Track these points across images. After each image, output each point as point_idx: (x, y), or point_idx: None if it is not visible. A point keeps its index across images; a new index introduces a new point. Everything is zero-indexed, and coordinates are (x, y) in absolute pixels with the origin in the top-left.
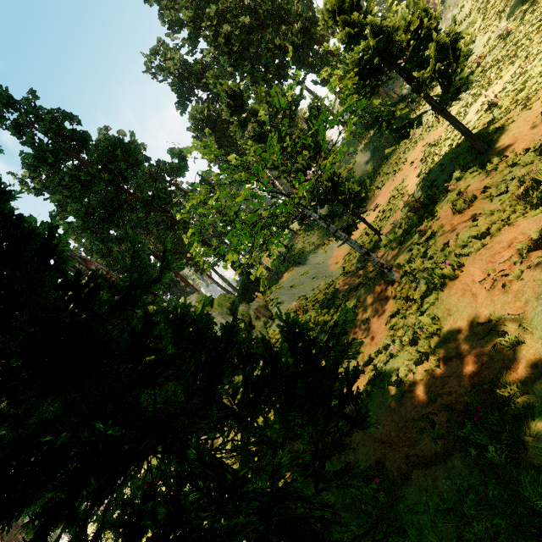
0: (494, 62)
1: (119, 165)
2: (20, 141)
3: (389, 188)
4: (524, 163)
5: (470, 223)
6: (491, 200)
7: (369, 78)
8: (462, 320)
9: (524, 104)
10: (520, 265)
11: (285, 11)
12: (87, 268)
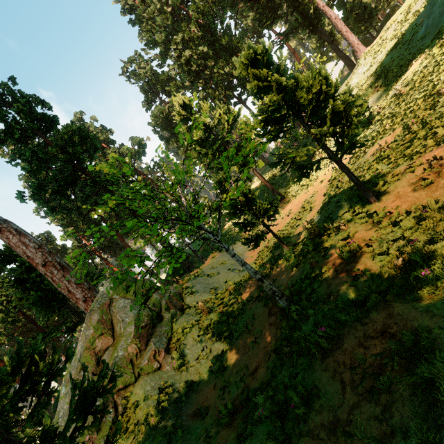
0: (389, 114)
1: (77, 149)
2: None
3: (301, 198)
4: (405, 226)
5: (352, 279)
6: (373, 257)
7: (274, 125)
8: (328, 413)
9: (409, 164)
10: (390, 372)
11: (236, 47)
12: (20, 240)
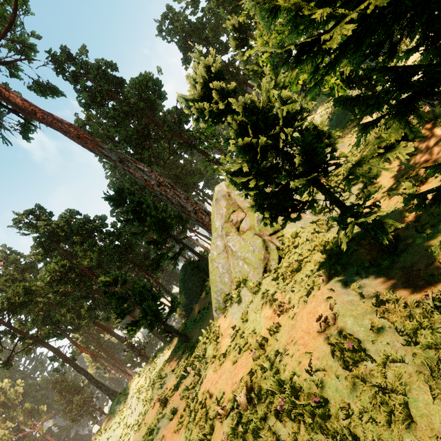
0: None
1: (150, 97)
2: (75, 90)
3: None
4: None
5: None
6: None
7: None
8: None
9: None
10: None
11: None
12: (137, 167)
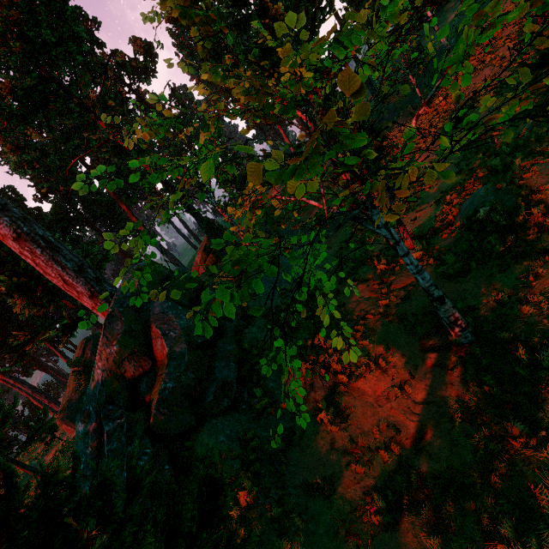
0: None
1: (43, 34)
2: None
3: None
4: None
5: None
6: None
7: None
8: None
9: None
10: None
11: None
12: None
